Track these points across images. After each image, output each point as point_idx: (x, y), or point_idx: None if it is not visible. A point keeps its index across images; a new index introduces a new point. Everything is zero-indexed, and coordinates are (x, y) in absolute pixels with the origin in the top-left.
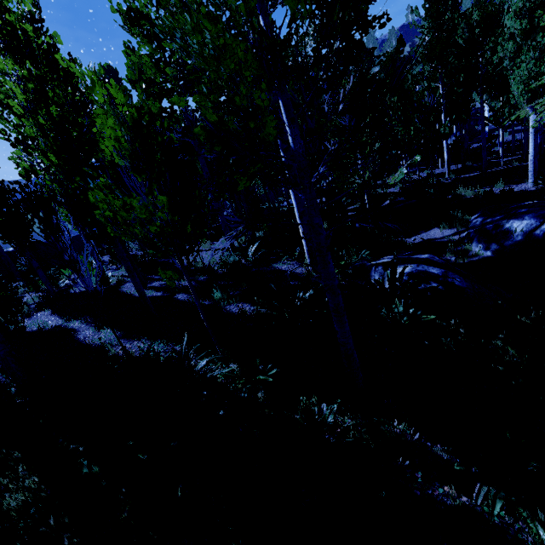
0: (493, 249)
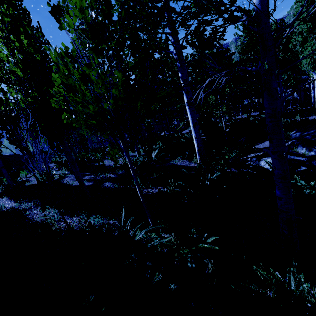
0: (315, 150)
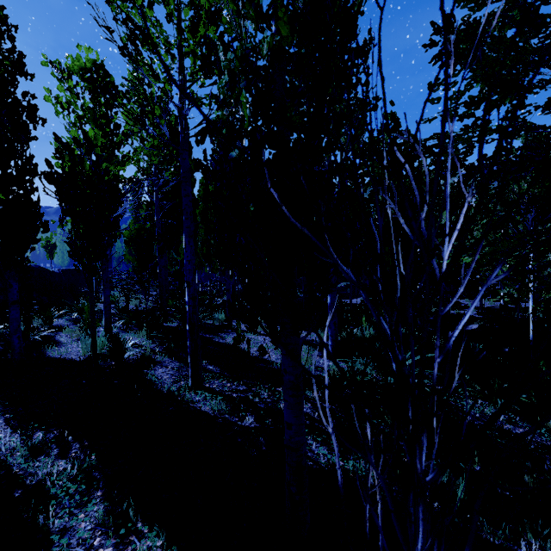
0: None
